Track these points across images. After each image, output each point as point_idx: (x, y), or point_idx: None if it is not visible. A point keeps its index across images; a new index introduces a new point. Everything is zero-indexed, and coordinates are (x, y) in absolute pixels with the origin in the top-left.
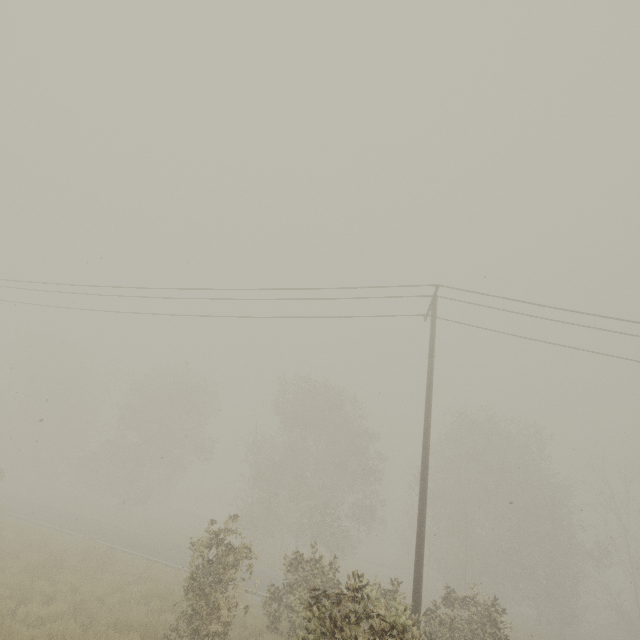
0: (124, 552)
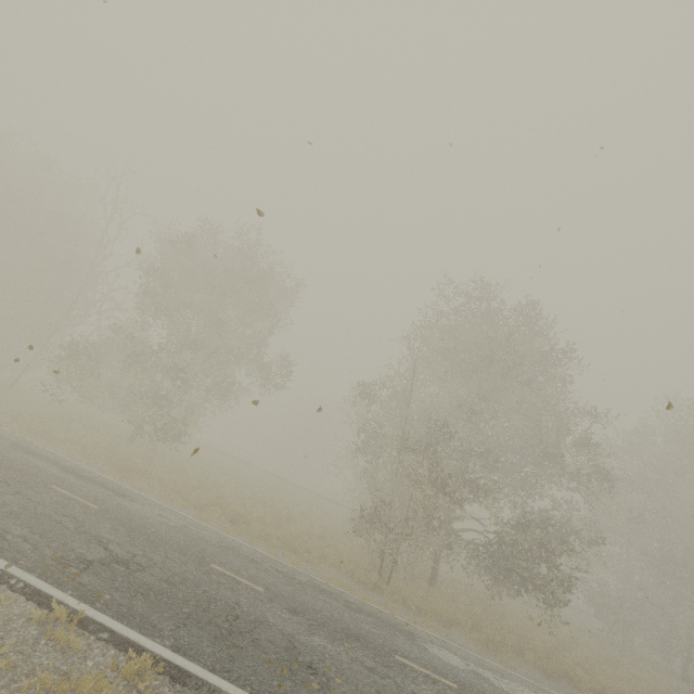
0: None
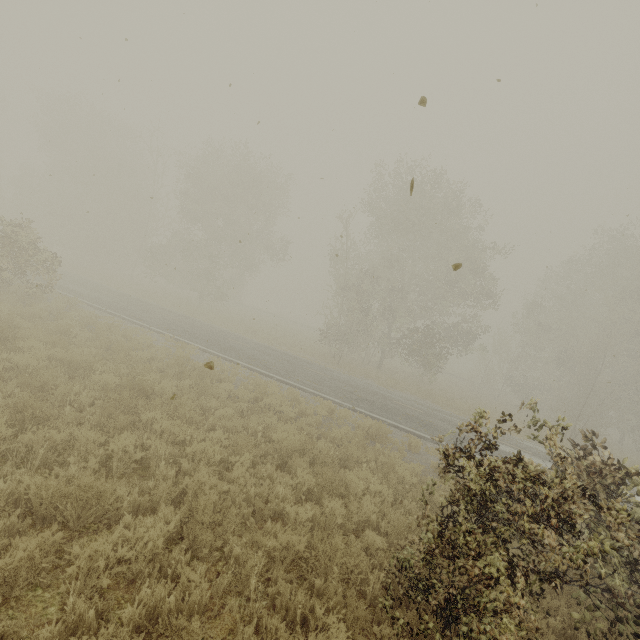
0: (220, 358)
